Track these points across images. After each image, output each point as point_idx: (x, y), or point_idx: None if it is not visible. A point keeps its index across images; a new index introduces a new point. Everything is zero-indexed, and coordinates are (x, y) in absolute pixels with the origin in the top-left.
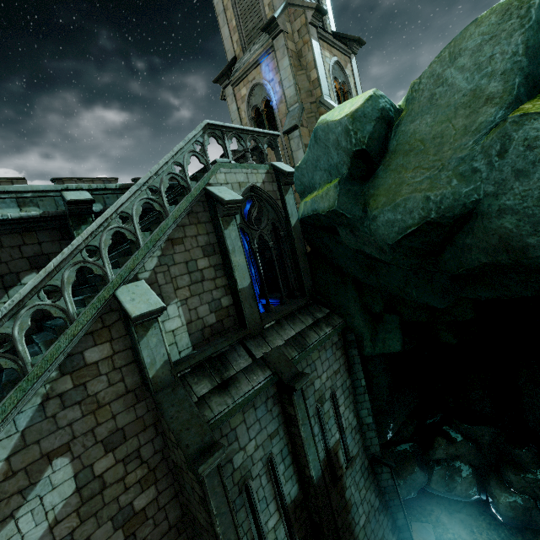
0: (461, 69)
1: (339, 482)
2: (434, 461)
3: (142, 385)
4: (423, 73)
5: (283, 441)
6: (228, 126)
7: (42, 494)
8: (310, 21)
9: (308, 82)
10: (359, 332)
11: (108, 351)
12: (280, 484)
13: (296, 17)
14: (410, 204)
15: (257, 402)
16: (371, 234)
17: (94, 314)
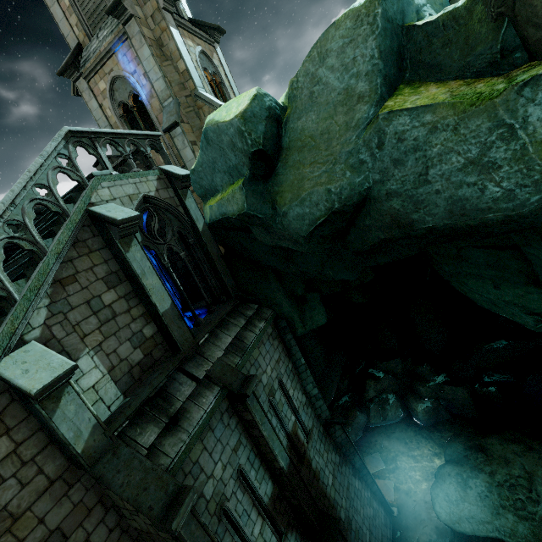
0: (332, 69)
1: (305, 458)
2: (368, 401)
3: (69, 465)
4: (299, 72)
5: (247, 448)
6: (96, 131)
7: None
8: (163, 6)
9: (177, 74)
10: (289, 317)
11: (7, 446)
12: (255, 490)
13: (145, 0)
14: (315, 198)
15: (213, 422)
16: (285, 230)
17: None
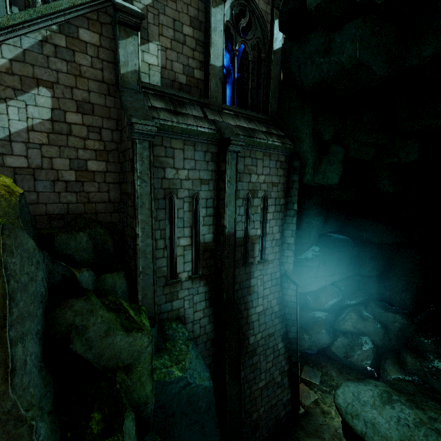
0: None
1: (249, 266)
2: (341, 332)
3: (115, 85)
4: None
5: (210, 193)
6: None
7: (28, 103)
8: None
9: None
10: (305, 158)
11: (96, 41)
12: (198, 223)
13: None
14: None
15: (198, 146)
16: None
17: (93, 2)
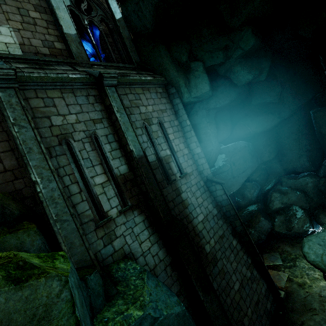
0: None
1: (173, 183)
2: (274, 213)
3: None
4: None
5: (107, 130)
6: None
7: None
8: None
9: None
10: (176, 82)
11: None
12: (107, 158)
13: None
14: None
15: (77, 92)
16: None
17: None
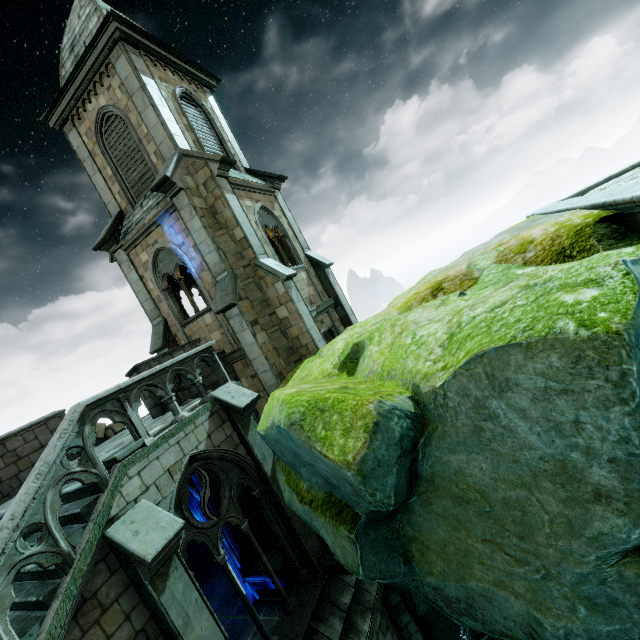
0: (522, 414)
1: None
2: None
3: None
4: (447, 383)
5: None
6: (127, 384)
7: None
8: (218, 174)
9: (233, 242)
10: (404, 589)
11: None
12: None
13: (197, 169)
14: (500, 605)
15: None
16: (428, 595)
17: None
